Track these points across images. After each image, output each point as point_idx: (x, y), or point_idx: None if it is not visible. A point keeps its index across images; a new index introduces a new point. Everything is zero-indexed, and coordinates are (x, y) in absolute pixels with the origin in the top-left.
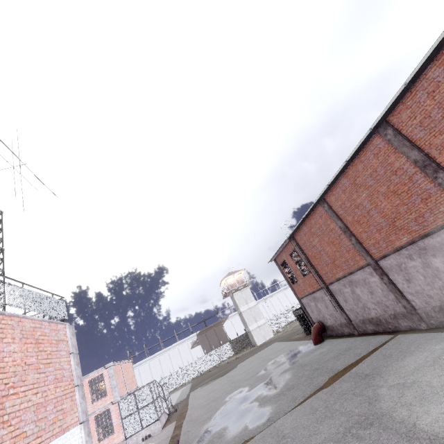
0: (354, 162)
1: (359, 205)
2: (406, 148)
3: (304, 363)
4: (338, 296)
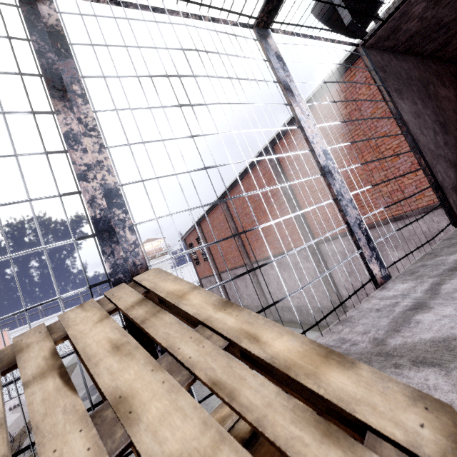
0: (249, 175)
1: (247, 213)
2: (281, 180)
3: None
4: (226, 284)
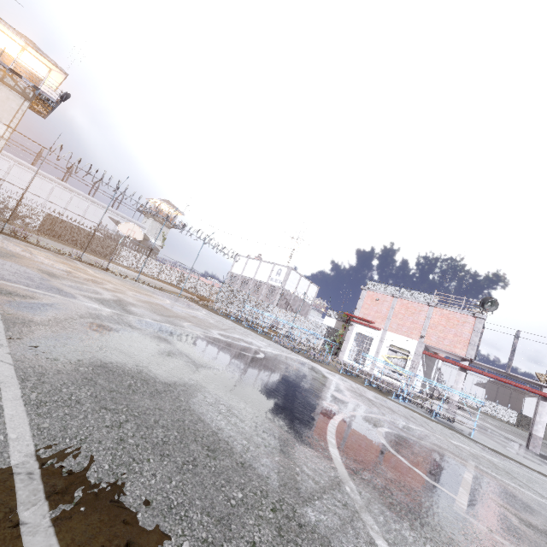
0: None
1: None
2: None
3: None
4: None
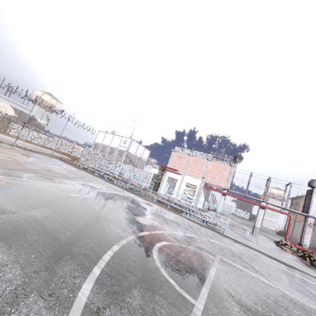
0: None
1: None
2: None
3: (263, 229)
4: (295, 227)
